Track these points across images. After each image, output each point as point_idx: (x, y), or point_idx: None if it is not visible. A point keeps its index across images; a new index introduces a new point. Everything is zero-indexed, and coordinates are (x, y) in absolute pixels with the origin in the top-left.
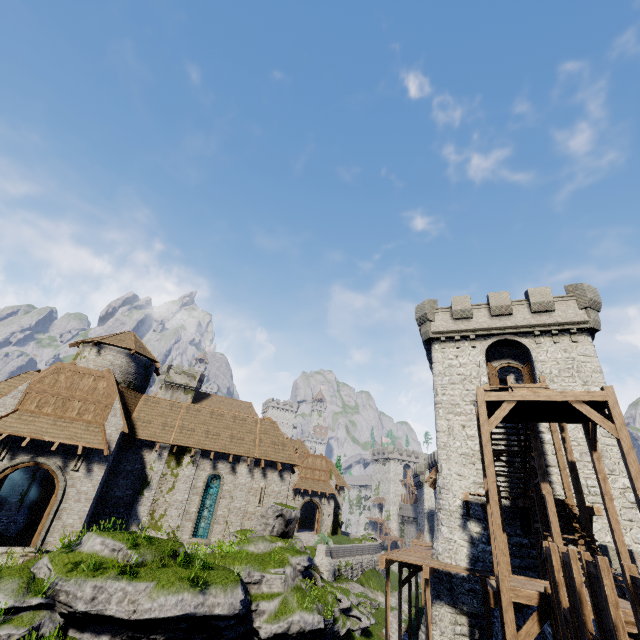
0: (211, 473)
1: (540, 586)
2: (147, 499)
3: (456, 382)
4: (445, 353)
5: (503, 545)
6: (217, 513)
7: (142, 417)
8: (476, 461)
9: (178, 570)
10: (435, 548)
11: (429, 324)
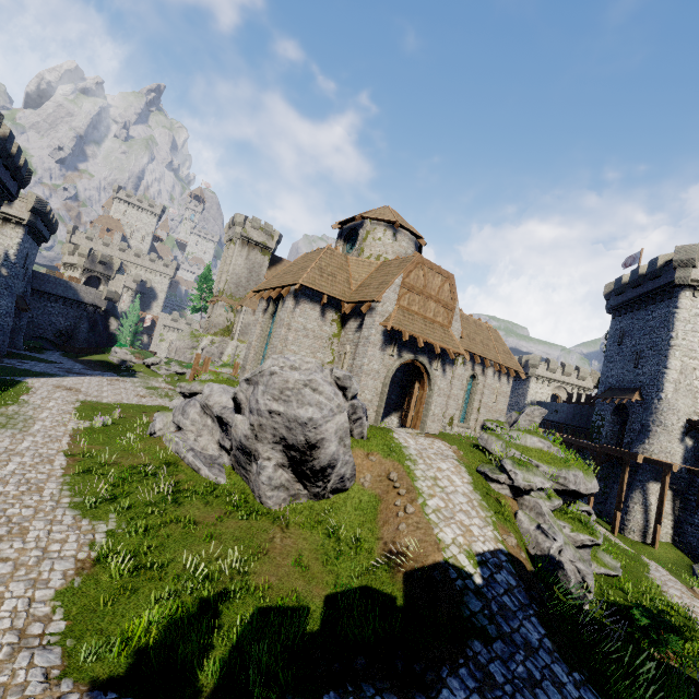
0: (471, 373)
1: None
2: None
3: (698, 331)
4: (695, 302)
5: None
6: (472, 405)
7: None
8: (698, 397)
9: (573, 461)
10: (647, 449)
11: (691, 270)
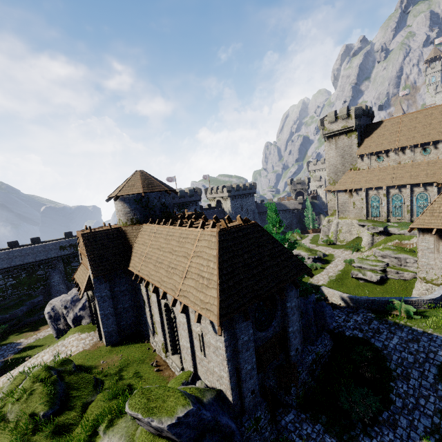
0: (166, 302)
1: None
2: (148, 313)
3: None
4: None
5: None
6: (179, 342)
7: (136, 248)
8: None
9: None
10: None
11: None
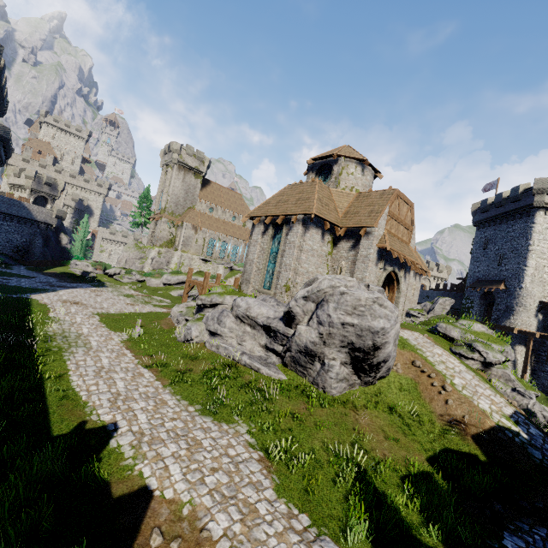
0: None
1: None
2: None
3: (547, 240)
4: (546, 219)
5: None
6: None
7: None
8: (546, 285)
9: None
10: (513, 323)
11: (545, 196)
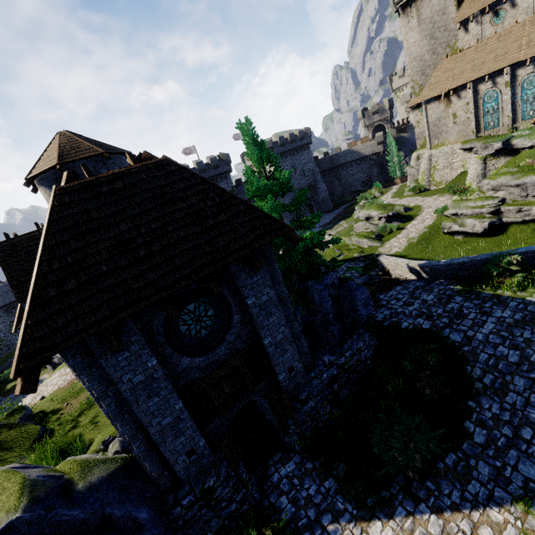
0: None
1: None
2: None
3: None
4: None
5: None
6: None
7: None
8: None
9: None
10: None
11: None
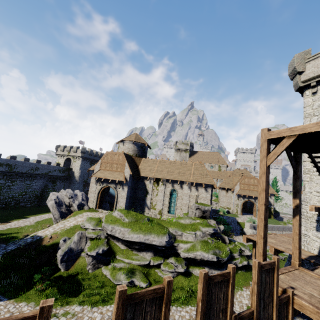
0: (172, 189)
1: (316, 286)
2: (148, 198)
3: None
4: (315, 96)
5: (261, 250)
6: (177, 205)
7: (142, 167)
8: None
9: (141, 226)
10: None
11: (299, 75)
